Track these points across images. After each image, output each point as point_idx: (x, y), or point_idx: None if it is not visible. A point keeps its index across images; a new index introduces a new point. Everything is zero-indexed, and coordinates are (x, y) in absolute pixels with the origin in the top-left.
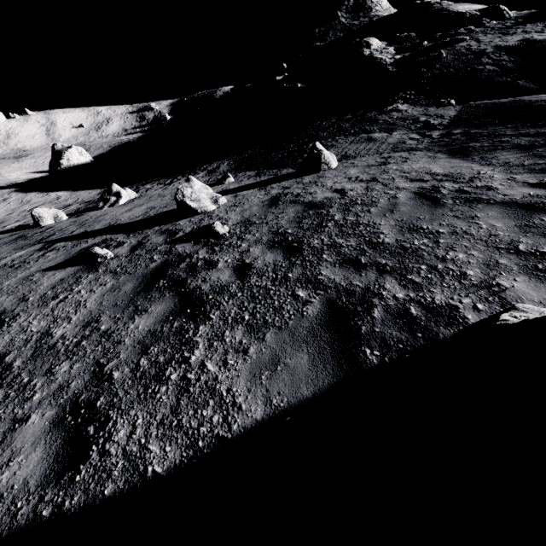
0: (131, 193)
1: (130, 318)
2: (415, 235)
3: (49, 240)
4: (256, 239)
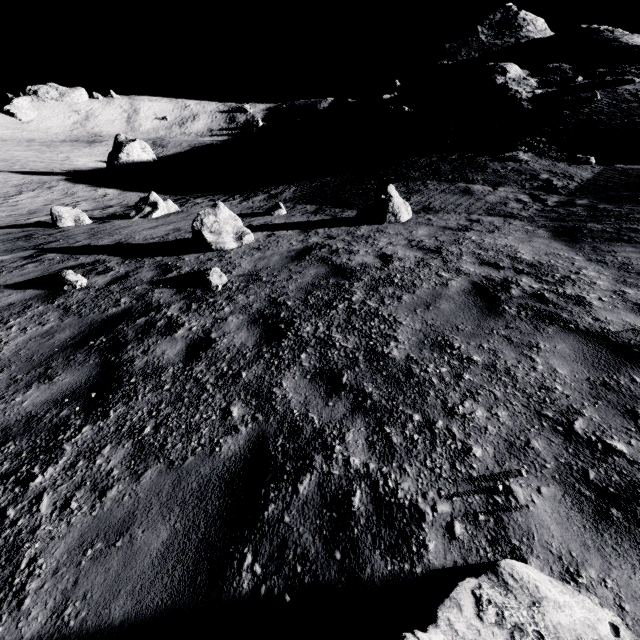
0: (172, 206)
1: (27, 385)
2: (437, 355)
3: (46, 247)
4: (245, 304)
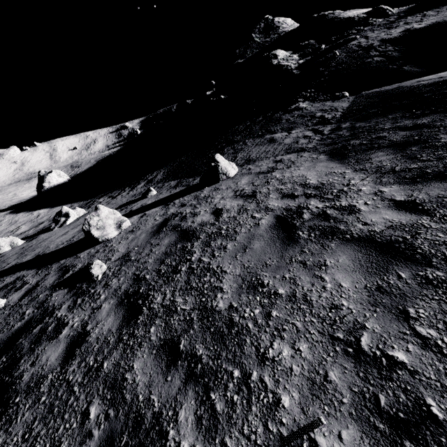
0: (81, 211)
1: None
2: (251, 297)
3: None
4: (116, 287)
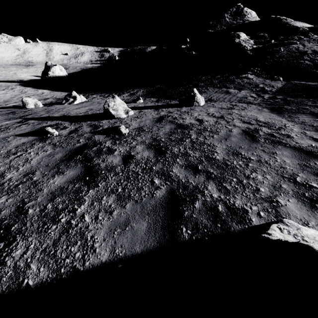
0: (83, 98)
1: (52, 176)
2: (236, 157)
3: (27, 117)
4: (142, 140)
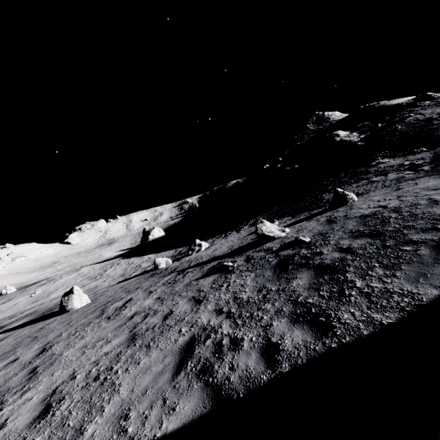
0: (205, 244)
1: (288, 282)
2: None
3: (178, 270)
4: (338, 238)
